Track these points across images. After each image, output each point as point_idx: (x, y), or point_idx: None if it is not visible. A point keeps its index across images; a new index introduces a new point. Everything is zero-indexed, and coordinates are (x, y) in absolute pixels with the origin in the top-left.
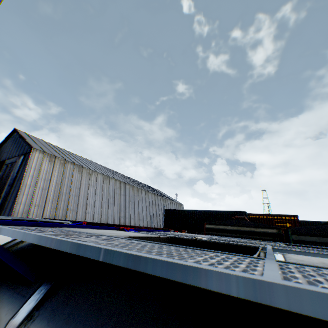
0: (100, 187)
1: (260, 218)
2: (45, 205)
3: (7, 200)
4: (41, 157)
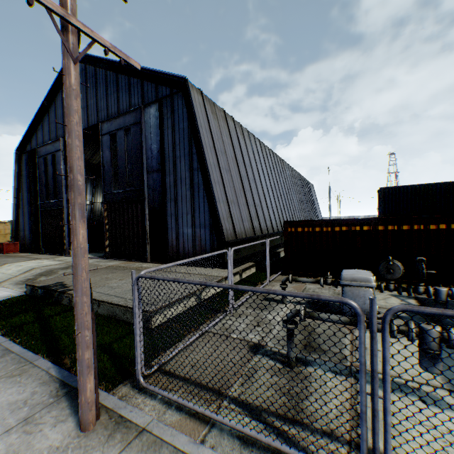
0: (263, 163)
1: None
2: (237, 201)
3: (165, 199)
4: (200, 102)
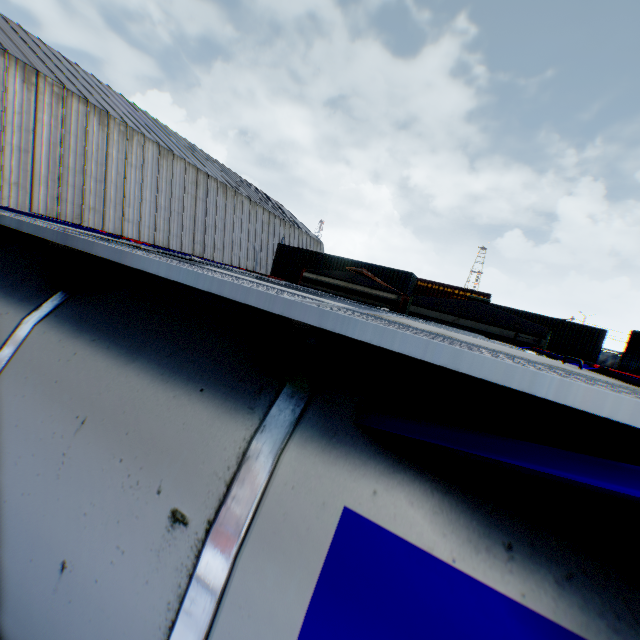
0: (153, 173)
1: (433, 288)
2: (34, 188)
3: None
4: None
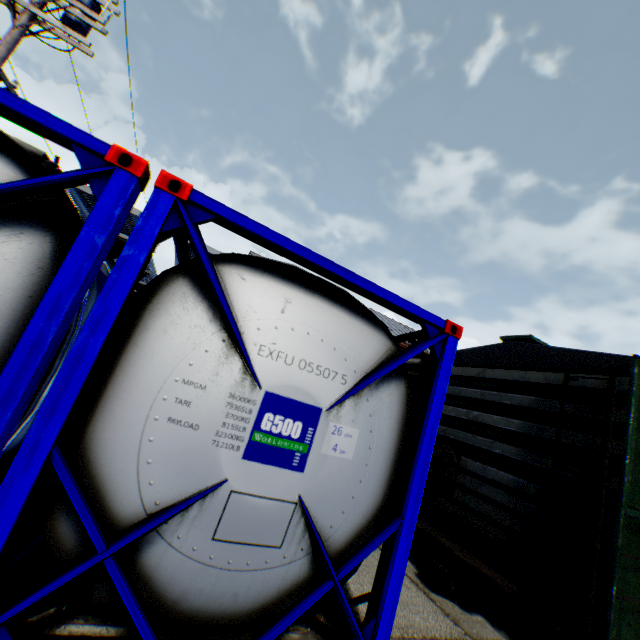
0: None
1: None
2: None
3: None
4: None
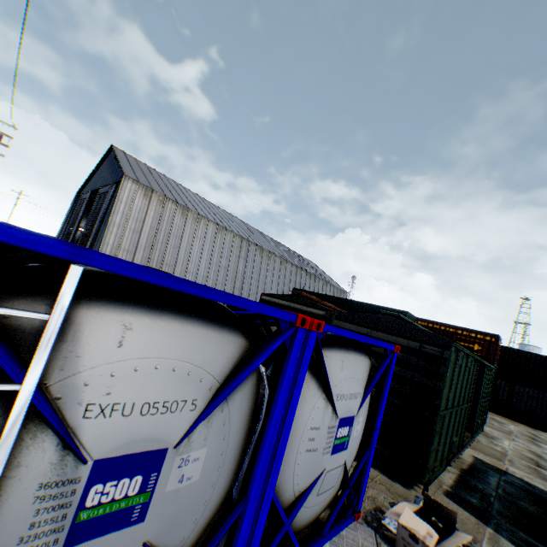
0: (211, 241)
1: (434, 327)
2: (136, 252)
3: (97, 238)
4: (134, 188)
